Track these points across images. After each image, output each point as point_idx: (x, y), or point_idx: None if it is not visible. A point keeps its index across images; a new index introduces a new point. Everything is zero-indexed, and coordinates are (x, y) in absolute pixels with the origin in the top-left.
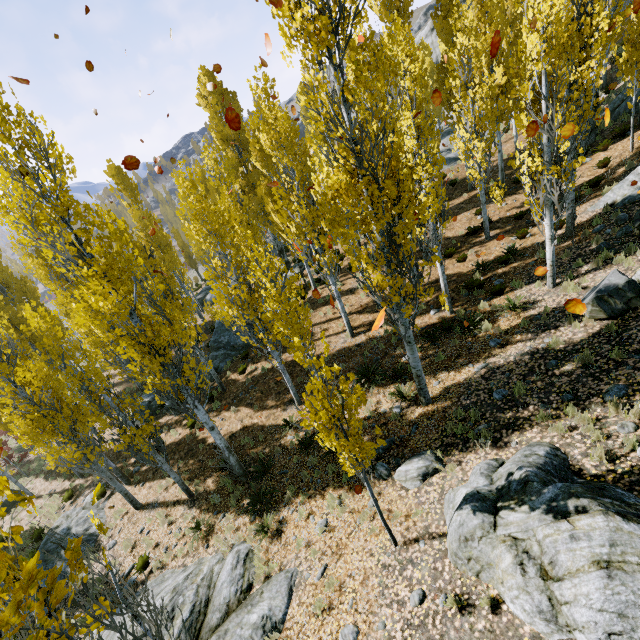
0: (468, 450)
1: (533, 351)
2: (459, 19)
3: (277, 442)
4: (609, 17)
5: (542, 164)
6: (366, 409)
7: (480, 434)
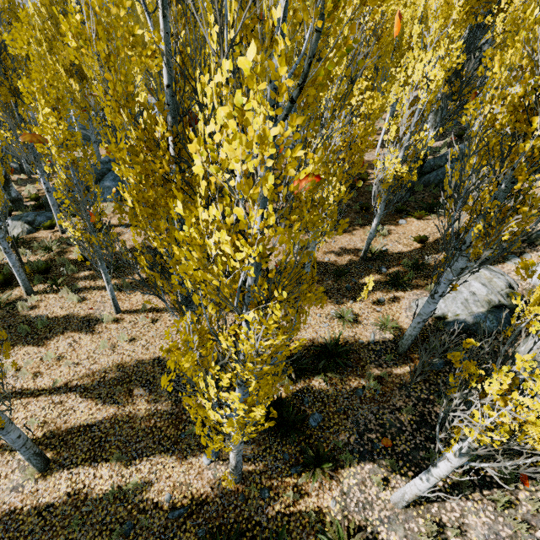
0: None
1: None
2: None
3: None
4: None
5: None
6: None
7: None
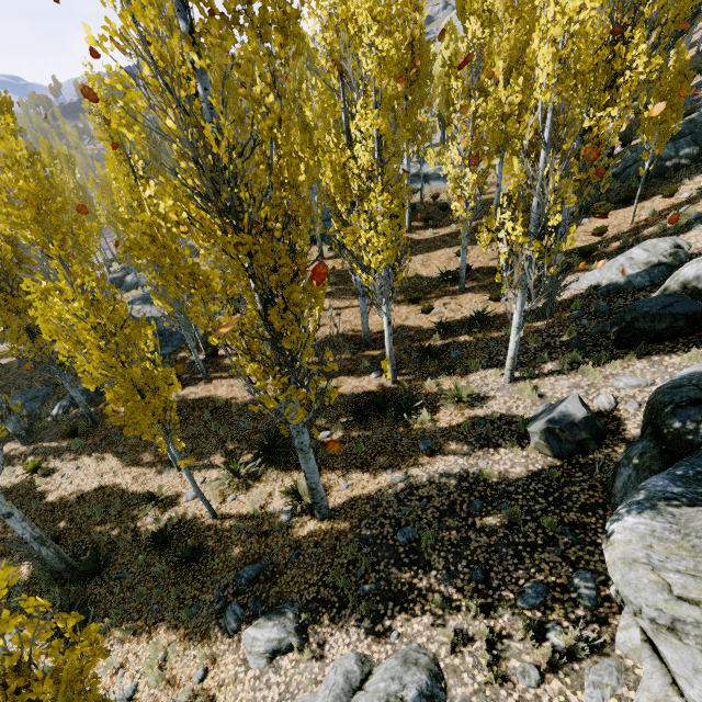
0: (341, 622)
1: (462, 475)
2: (486, 1)
3: (132, 522)
4: (648, 54)
5: (525, 234)
6: (251, 503)
7: (363, 598)
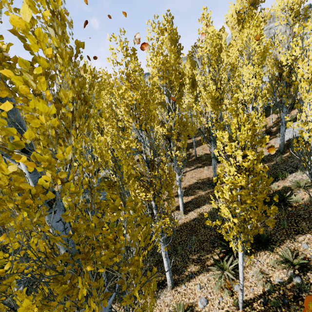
0: None
1: None
2: None
3: None
4: None
5: None
6: (262, 282)
7: None
